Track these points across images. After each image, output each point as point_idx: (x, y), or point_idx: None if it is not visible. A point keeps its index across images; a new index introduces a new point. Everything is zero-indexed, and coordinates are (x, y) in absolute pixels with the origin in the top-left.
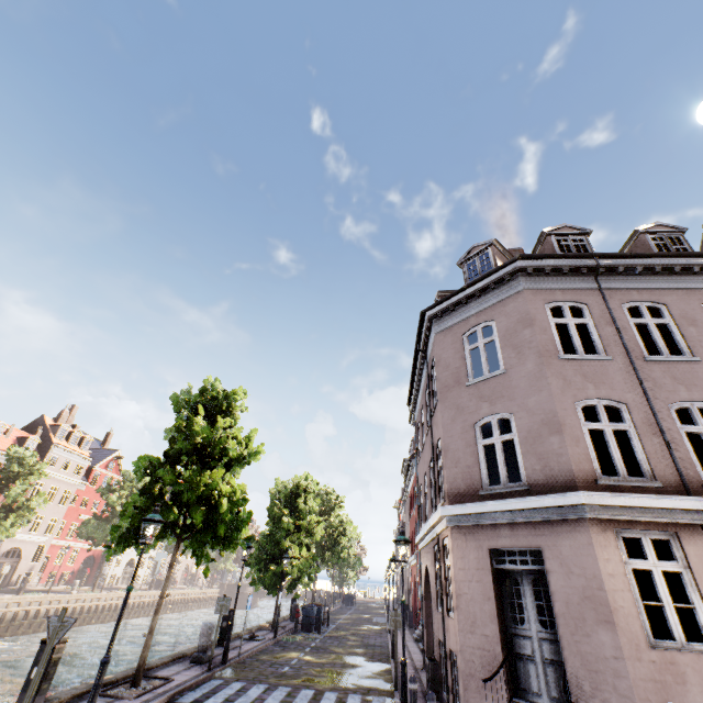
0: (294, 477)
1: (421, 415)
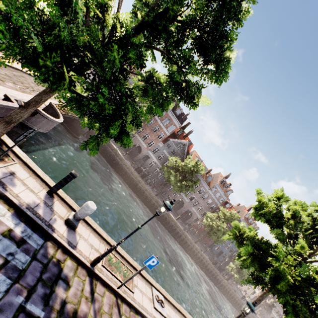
0: None
1: None
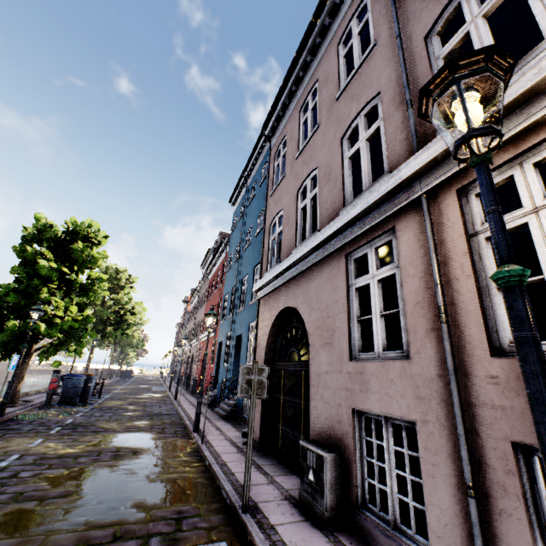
0: (70, 220)
1: (299, 114)
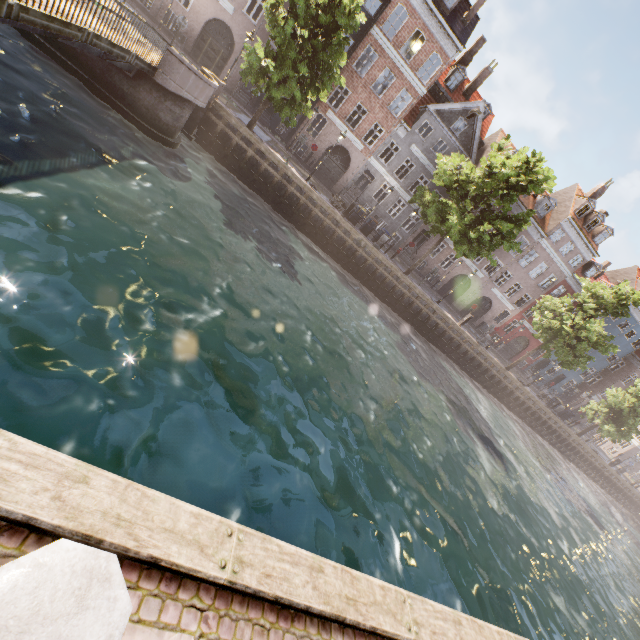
0: None
1: None
